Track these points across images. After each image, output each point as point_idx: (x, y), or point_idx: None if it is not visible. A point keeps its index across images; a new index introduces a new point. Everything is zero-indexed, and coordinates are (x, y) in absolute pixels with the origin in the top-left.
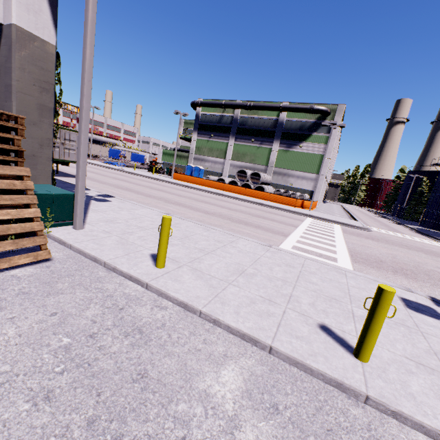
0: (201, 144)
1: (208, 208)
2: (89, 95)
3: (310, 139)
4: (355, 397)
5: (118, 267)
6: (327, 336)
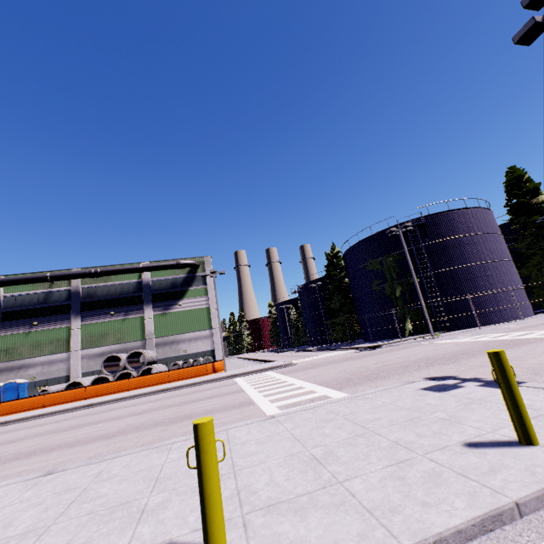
0: (12, 343)
1: (100, 430)
2: None
3: (188, 295)
4: None
5: None
6: (489, 448)
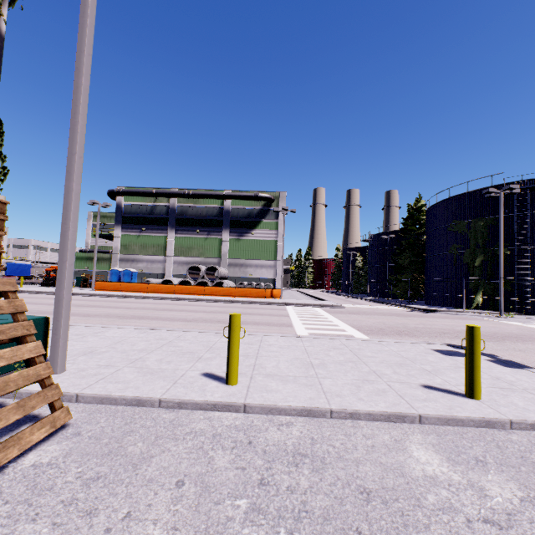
0: (128, 241)
1: (182, 315)
2: (79, 175)
3: (261, 226)
4: (502, 428)
5: (188, 399)
6: (438, 392)
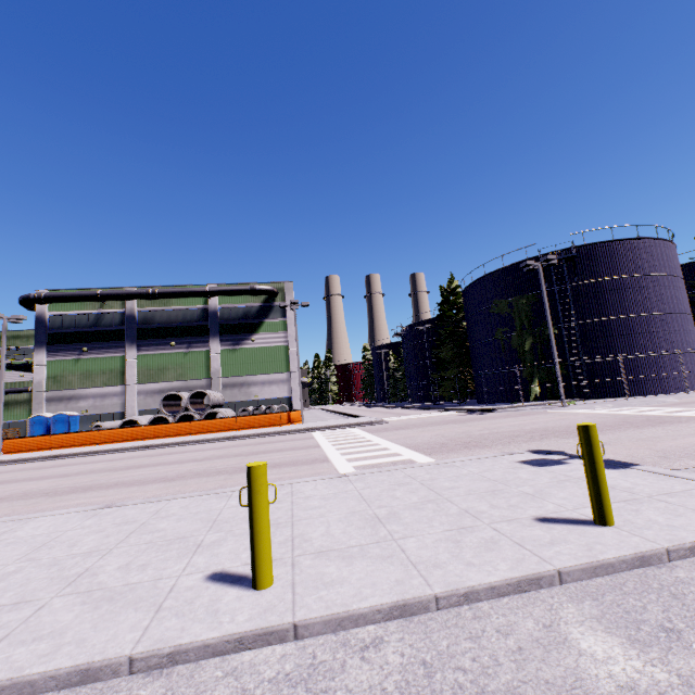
0: (60, 370)
1: (159, 473)
2: None
3: (263, 329)
4: (660, 562)
5: (189, 641)
6: (559, 525)
